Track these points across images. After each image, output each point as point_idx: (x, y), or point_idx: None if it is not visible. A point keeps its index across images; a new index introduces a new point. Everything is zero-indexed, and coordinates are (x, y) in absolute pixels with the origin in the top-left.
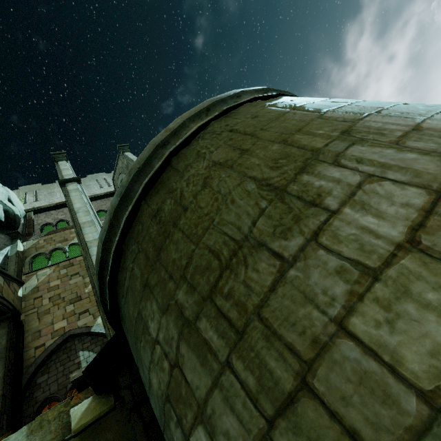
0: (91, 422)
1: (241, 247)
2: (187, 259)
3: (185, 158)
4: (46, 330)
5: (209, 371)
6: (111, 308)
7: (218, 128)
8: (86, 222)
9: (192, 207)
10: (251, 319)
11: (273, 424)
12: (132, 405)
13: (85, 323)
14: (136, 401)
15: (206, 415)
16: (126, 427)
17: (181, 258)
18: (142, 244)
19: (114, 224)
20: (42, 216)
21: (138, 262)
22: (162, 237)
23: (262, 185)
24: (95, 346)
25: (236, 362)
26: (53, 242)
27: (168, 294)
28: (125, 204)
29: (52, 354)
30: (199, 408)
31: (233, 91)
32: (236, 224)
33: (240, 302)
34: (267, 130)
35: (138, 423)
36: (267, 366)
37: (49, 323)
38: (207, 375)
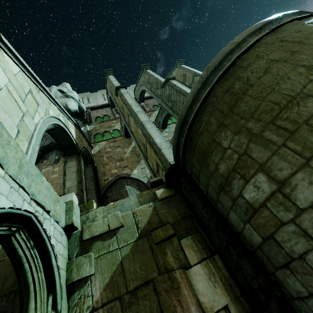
0: (166, 197)
1: (295, 98)
2: (255, 108)
3: (247, 60)
4: (108, 172)
5: (269, 150)
6: (184, 144)
7: (270, 40)
8: (138, 111)
9: (257, 84)
10: (300, 126)
11: (310, 159)
12: (191, 190)
13: (126, 172)
14: (192, 189)
15: (266, 167)
16: (182, 202)
17: (250, 108)
18: (217, 107)
19: (195, 98)
20: (94, 112)
21: (214, 116)
22: (234, 101)
23: (309, 68)
24: (133, 184)
25: (289, 143)
26: (103, 127)
27: (240, 126)
28: (203, 88)
29: (112, 184)
30: (260, 166)
31: (276, 15)
32: (290, 89)
33: (294, 120)
34: (310, 39)
35: (195, 196)
36: (309, 141)
37: (108, 169)
38: (268, 152)
